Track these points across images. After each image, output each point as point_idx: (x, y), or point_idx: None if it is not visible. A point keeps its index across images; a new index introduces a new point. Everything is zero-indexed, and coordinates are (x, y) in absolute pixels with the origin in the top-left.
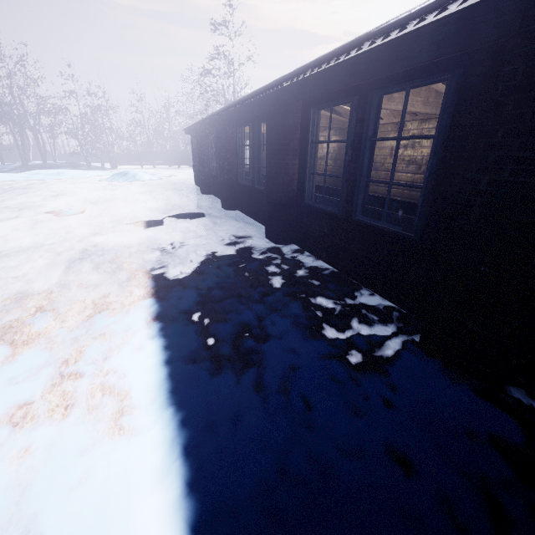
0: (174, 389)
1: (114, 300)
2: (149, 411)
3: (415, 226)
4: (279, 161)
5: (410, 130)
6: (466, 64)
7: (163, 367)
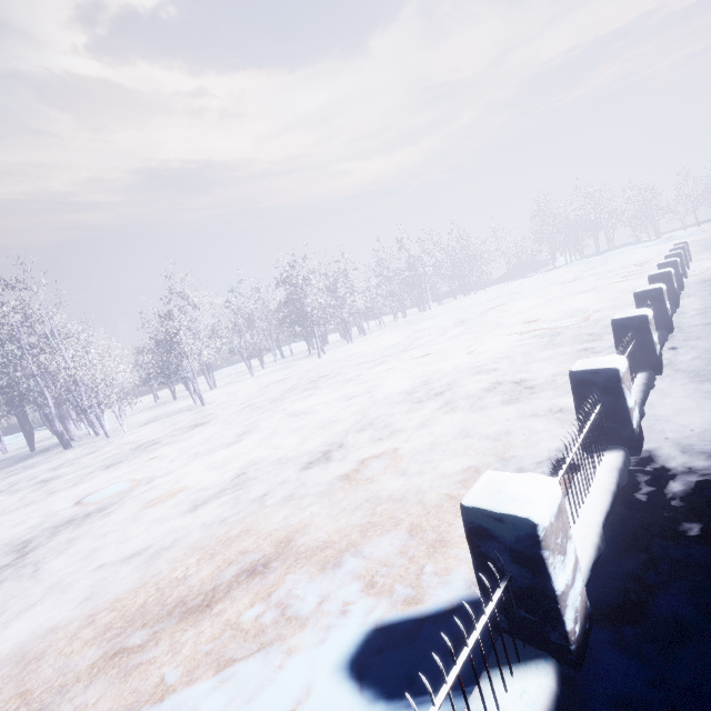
0: None
1: None
2: None
3: None
4: None
5: None
6: None
7: None
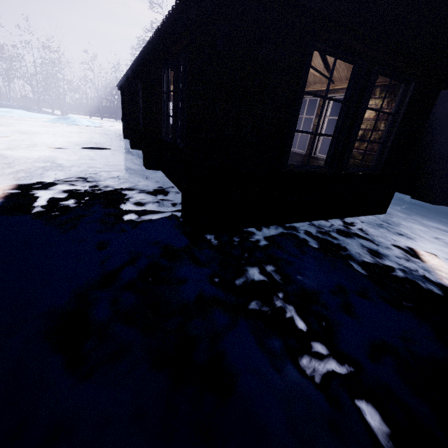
0: None
1: None
2: None
3: None
4: (146, 106)
5: None
6: None
7: None
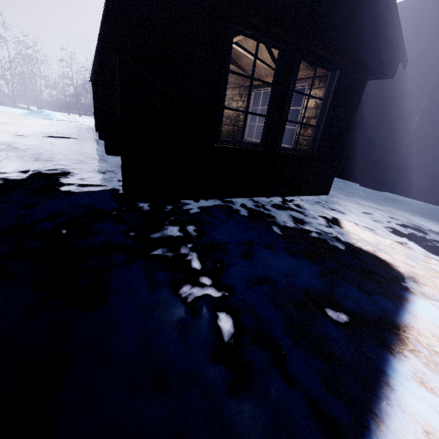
0: None
1: None
2: None
3: None
4: (104, 92)
5: (227, 95)
6: None
7: None
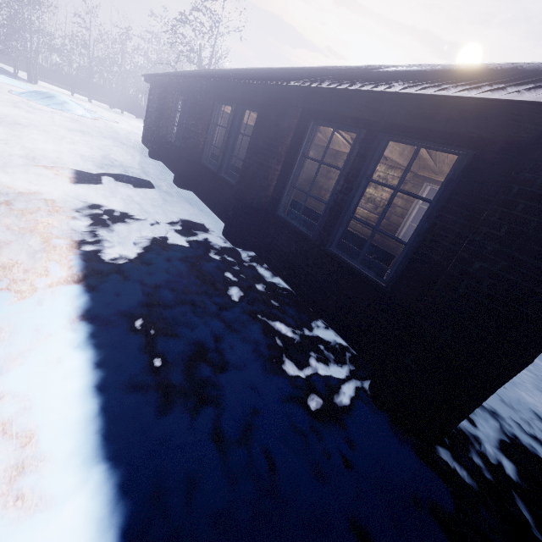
0: (107, 432)
1: (20, 277)
2: (67, 468)
3: (390, 277)
4: (262, 161)
5: (377, 171)
6: (479, 148)
7: (92, 396)
